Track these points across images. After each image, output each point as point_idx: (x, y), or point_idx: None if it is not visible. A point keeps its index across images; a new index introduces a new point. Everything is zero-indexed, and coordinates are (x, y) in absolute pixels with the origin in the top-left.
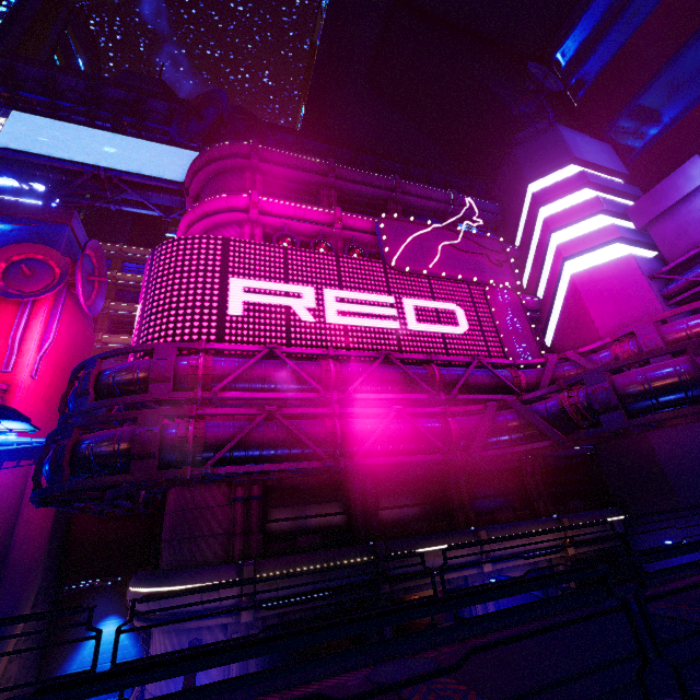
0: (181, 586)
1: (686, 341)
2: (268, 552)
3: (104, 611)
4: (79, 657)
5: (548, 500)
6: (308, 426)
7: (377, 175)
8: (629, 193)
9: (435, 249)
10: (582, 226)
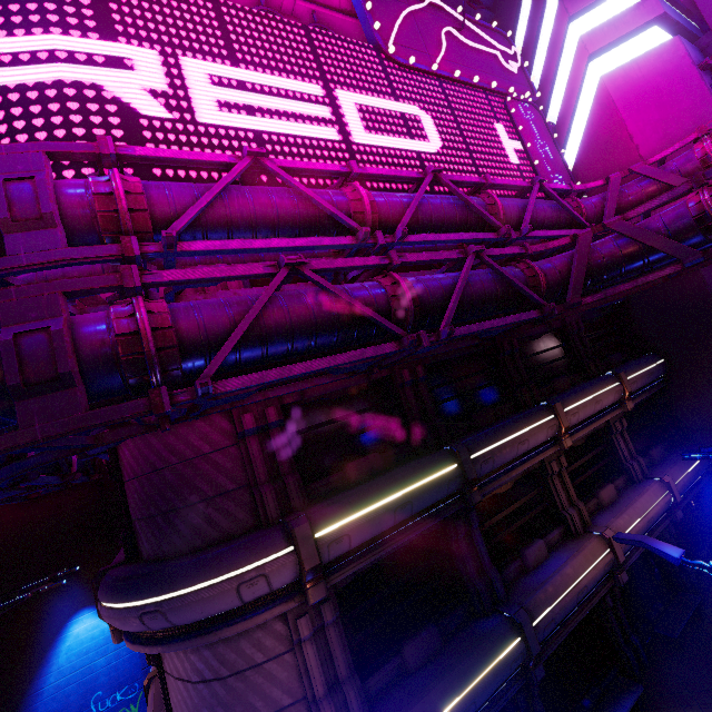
0: (196, 586)
1: None
2: (313, 495)
3: (70, 609)
4: (53, 669)
5: (596, 358)
6: (356, 289)
7: None
8: None
9: (437, 38)
10: (610, 7)
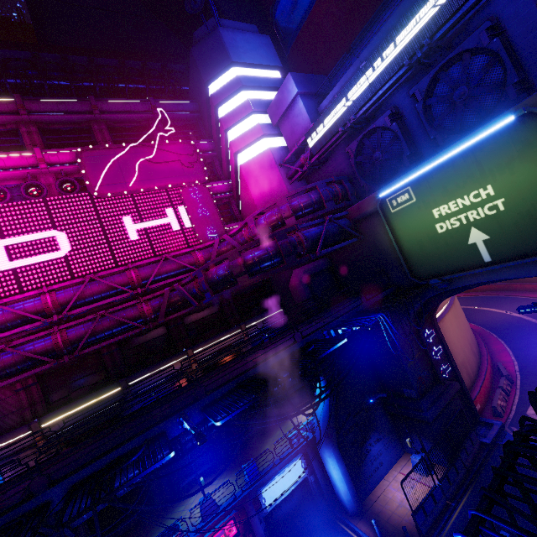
0: None
1: (226, 253)
2: (53, 408)
3: None
4: None
5: (237, 316)
6: (38, 344)
7: (71, 101)
8: (278, 87)
9: (134, 168)
10: (244, 125)
